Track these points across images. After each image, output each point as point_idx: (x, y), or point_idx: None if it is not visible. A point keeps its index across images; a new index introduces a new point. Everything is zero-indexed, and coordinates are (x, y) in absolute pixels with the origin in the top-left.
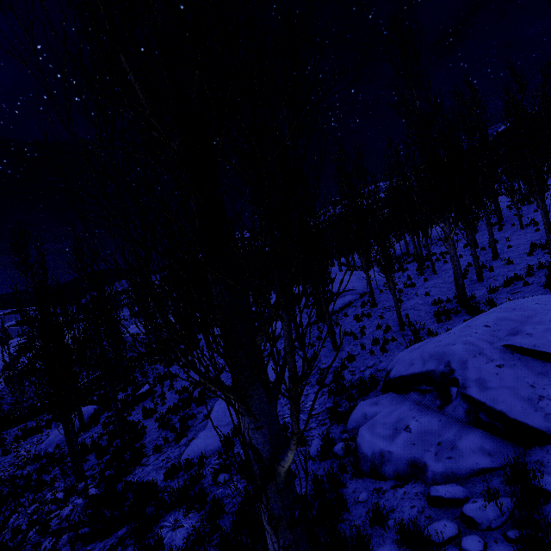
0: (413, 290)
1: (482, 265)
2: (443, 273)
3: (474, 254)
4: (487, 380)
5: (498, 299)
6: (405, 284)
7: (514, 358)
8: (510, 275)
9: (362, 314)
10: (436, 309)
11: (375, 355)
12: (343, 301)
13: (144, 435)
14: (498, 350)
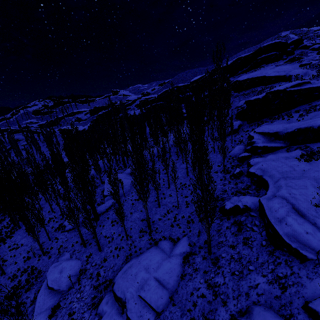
0: (138, 204)
1: (163, 193)
2: (151, 192)
3: (158, 198)
4: (132, 309)
5: (159, 226)
6: (135, 199)
7: (139, 300)
8: (167, 209)
9: (115, 221)
10: (142, 225)
11: (115, 258)
12: (108, 205)
13: None
14: (137, 296)
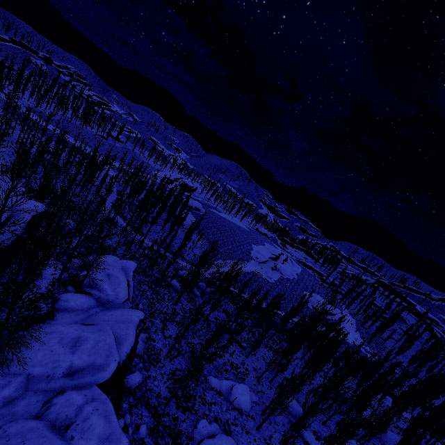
0: None
1: None
2: None
3: None
4: (208, 442)
5: None
6: None
7: None
8: None
9: None
10: None
11: (248, 443)
12: (313, 444)
13: (222, 358)
14: None
